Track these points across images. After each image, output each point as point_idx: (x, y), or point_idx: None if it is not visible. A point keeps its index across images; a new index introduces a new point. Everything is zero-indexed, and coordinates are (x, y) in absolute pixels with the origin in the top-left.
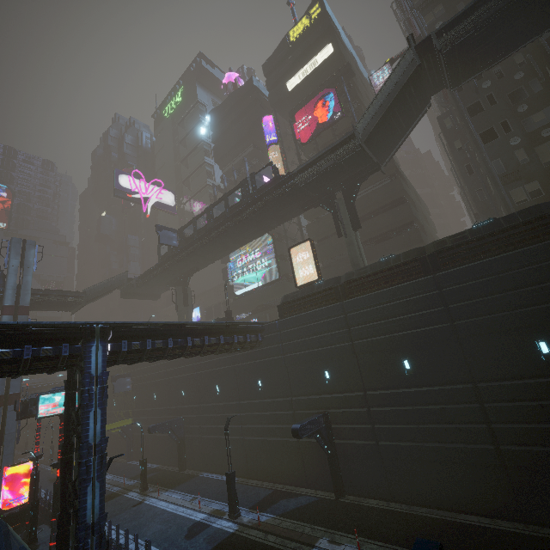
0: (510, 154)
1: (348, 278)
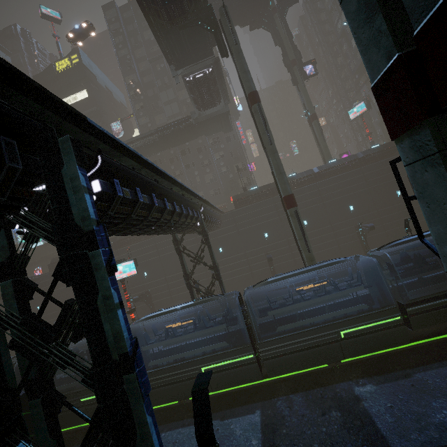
0: None
1: None
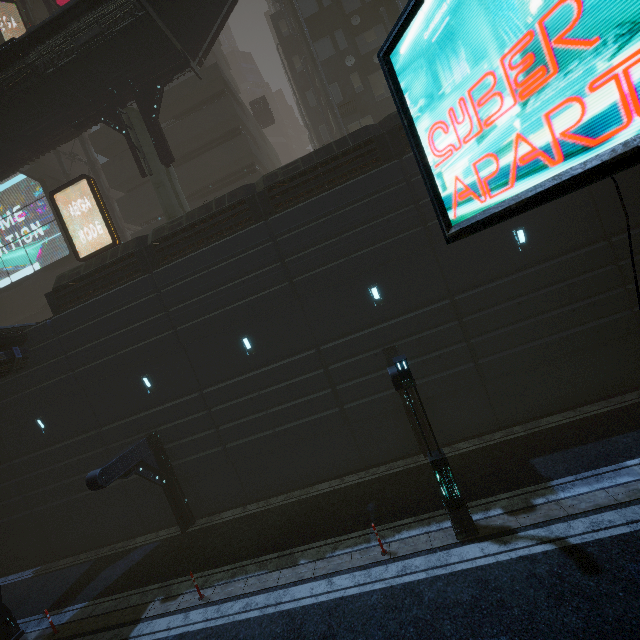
0: (347, 78)
1: (156, 237)
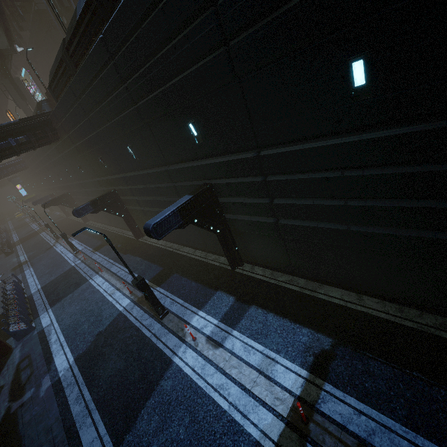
0: None
1: None
